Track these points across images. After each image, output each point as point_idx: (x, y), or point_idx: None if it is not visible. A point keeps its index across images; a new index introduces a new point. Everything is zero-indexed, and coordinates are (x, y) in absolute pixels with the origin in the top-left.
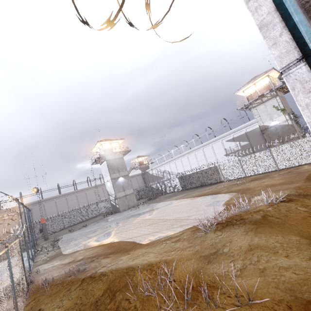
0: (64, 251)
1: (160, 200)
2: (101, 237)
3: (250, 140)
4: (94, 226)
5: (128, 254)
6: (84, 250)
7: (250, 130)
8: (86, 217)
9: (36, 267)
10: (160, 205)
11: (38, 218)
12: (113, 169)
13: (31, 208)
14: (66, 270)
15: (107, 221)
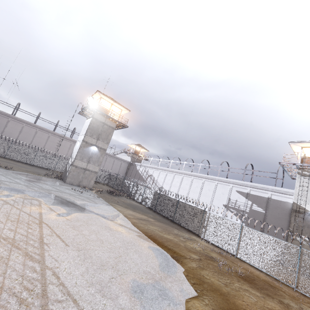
0: None
1: (114, 201)
2: None
3: (268, 210)
4: (11, 174)
5: None
6: None
7: (276, 199)
8: (36, 163)
9: None
10: (100, 210)
11: None
12: (94, 133)
13: None
14: None
15: (31, 181)
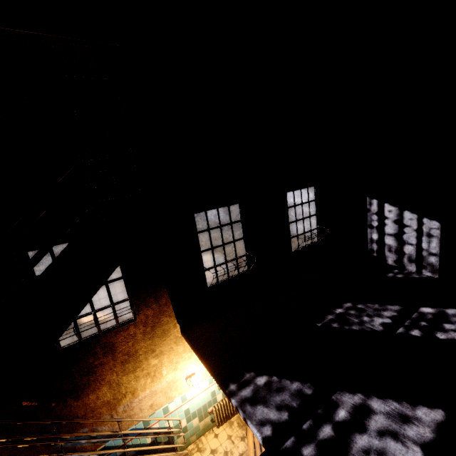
0: None
1: None
2: None
3: None
4: None
5: None
6: None
7: None
8: None
9: None
10: None
11: None
12: None
13: None
14: None
15: None
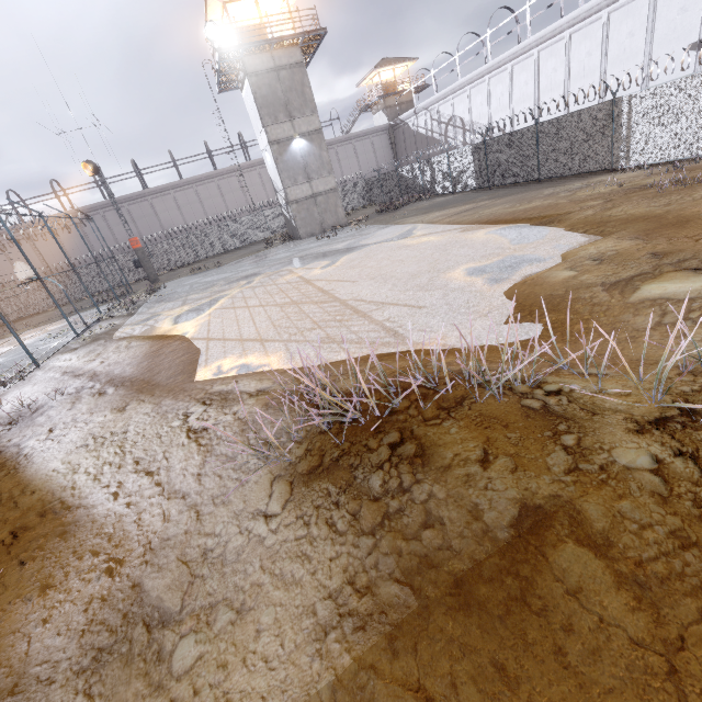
0: (121, 330)
1: (398, 217)
2: (191, 311)
3: None
4: (229, 268)
5: (123, 408)
6: (131, 341)
7: None
8: (241, 241)
9: (56, 357)
10: (378, 237)
11: (149, 234)
12: (274, 110)
13: (127, 209)
14: (36, 398)
15: (257, 261)
